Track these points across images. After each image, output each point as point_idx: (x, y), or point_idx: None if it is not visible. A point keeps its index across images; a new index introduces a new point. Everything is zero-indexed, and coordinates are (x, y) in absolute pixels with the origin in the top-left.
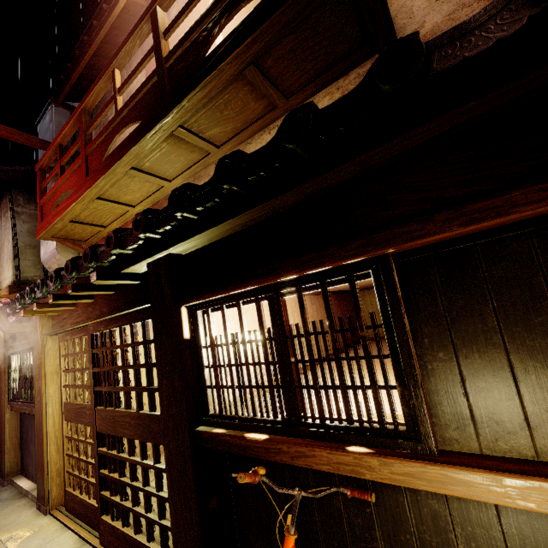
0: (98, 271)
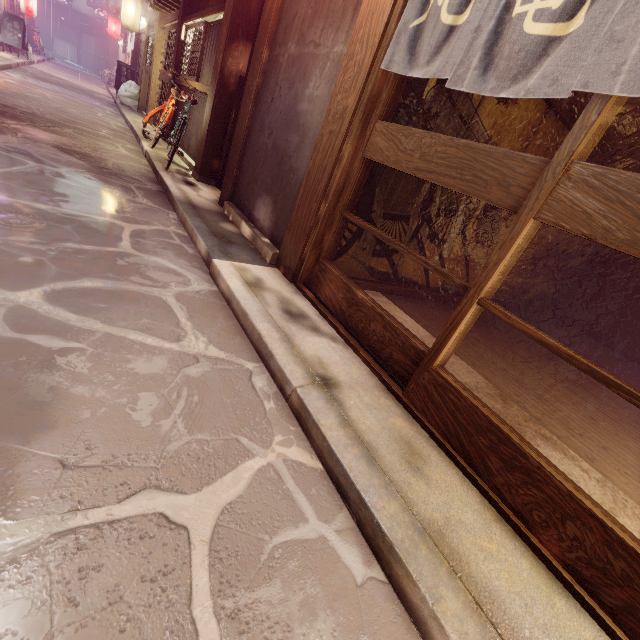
0: None
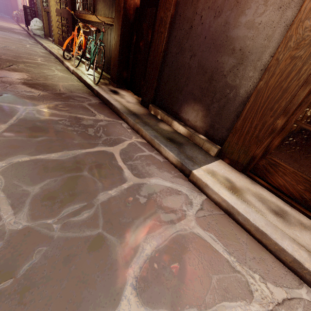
0: None
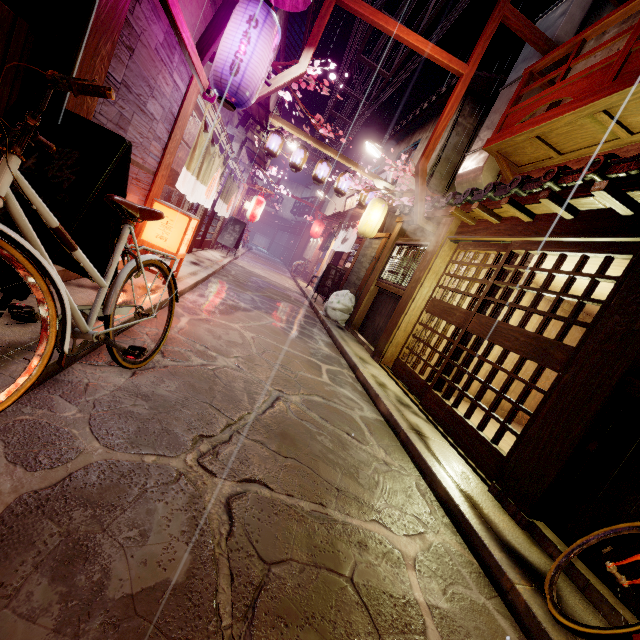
0: (610, 182)
